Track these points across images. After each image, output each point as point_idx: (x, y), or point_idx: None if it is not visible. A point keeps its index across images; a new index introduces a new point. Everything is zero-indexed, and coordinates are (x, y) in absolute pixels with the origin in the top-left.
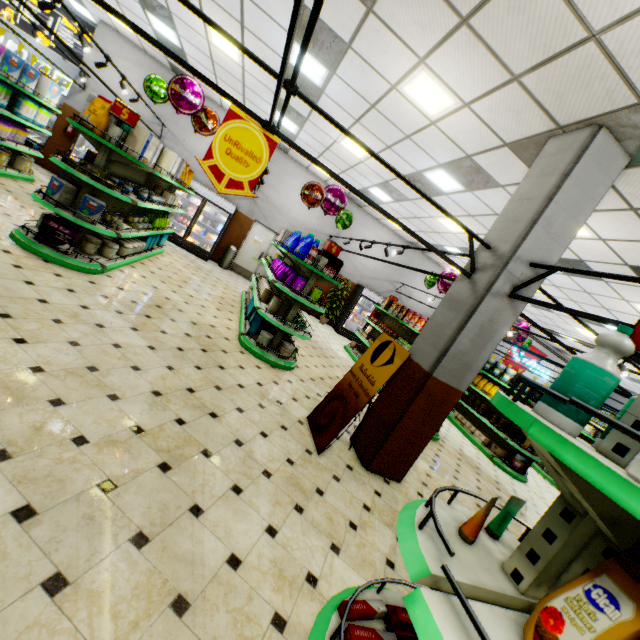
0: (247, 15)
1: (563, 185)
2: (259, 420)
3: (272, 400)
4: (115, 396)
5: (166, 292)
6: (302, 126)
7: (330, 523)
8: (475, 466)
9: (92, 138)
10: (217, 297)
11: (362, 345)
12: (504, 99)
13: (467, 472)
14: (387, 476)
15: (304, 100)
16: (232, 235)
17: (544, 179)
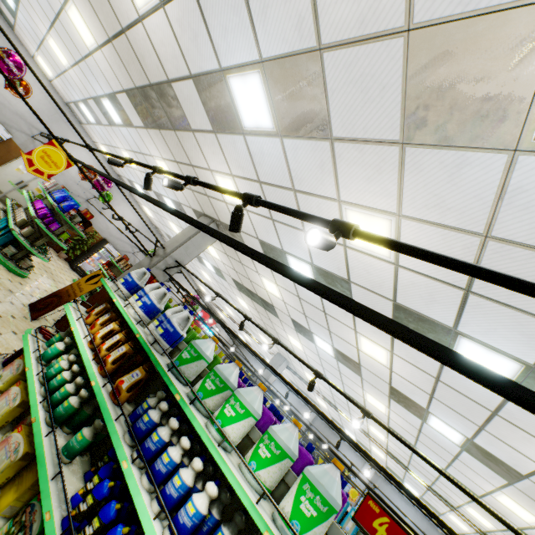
0: (83, 65)
1: (196, 236)
2: None
3: (7, 288)
4: None
5: None
6: (99, 124)
7: None
8: None
9: None
10: None
11: None
12: (190, 193)
13: None
14: None
15: (95, 156)
16: None
17: (193, 230)
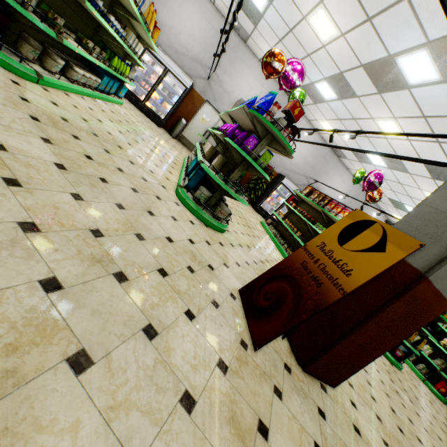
0: None
1: None
2: (186, 290)
3: (203, 263)
4: None
5: (110, 128)
6: None
7: None
8: None
9: None
10: (162, 152)
11: (276, 223)
12: None
13: None
14: (323, 380)
15: None
16: (184, 109)
17: None
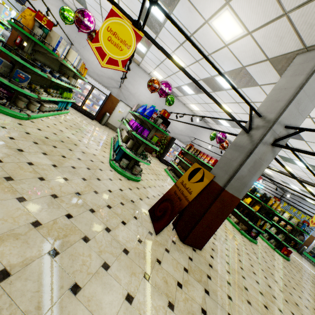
0: None
1: (309, 80)
2: (121, 213)
3: (128, 200)
4: (22, 198)
5: (68, 134)
6: (149, 48)
7: (166, 285)
8: (233, 236)
9: (23, 34)
10: (98, 139)
11: (174, 169)
12: (274, 28)
13: (231, 240)
14: (194, 246)
15: (161, 9)
16: (107, 107)
17: (295, 77)
